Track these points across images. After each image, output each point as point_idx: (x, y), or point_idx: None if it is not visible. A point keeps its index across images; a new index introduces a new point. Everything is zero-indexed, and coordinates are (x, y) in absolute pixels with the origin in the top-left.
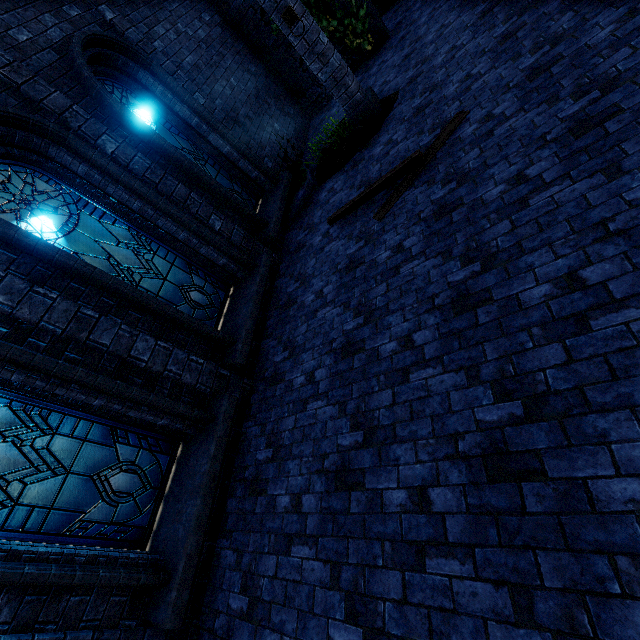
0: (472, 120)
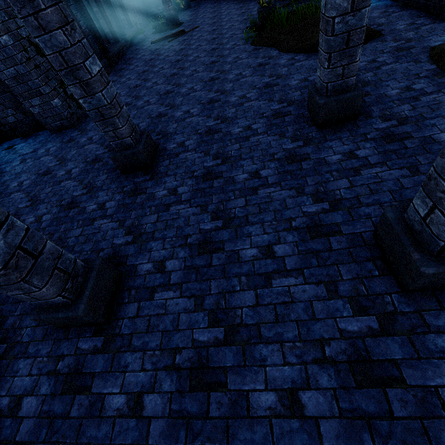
0: (199, 28)
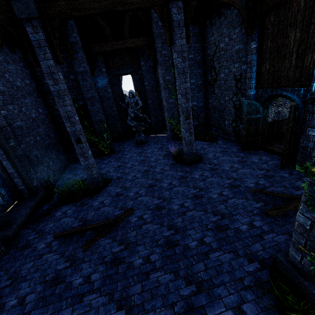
0: (136, 215)
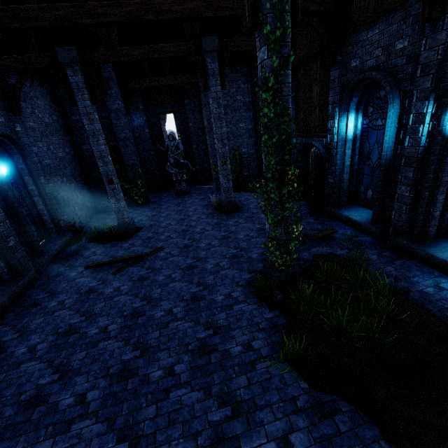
0: (164, 251)
